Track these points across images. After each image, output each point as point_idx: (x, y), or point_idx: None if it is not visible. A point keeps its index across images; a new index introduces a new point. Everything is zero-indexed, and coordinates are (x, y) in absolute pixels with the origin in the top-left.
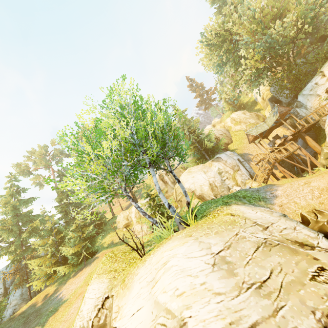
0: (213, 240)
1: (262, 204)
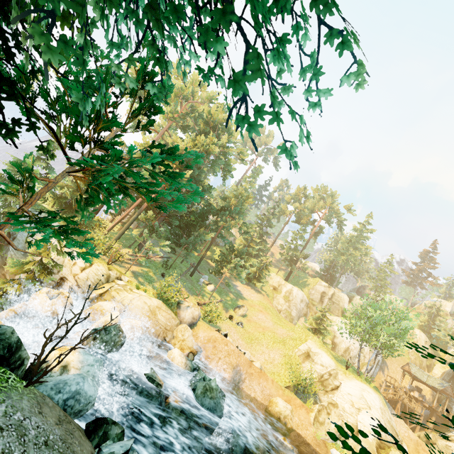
0: (380, 403)
1: None
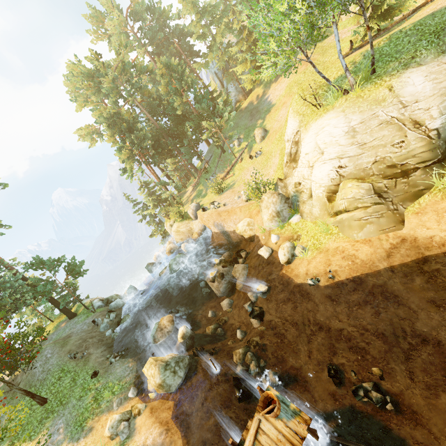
0: (355, 117)
1: None
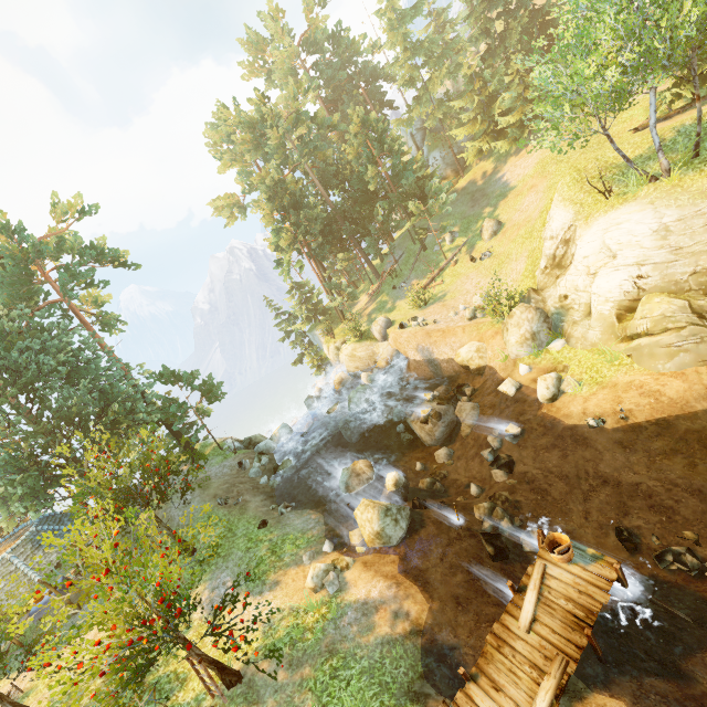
0: (670, 212)
1: None
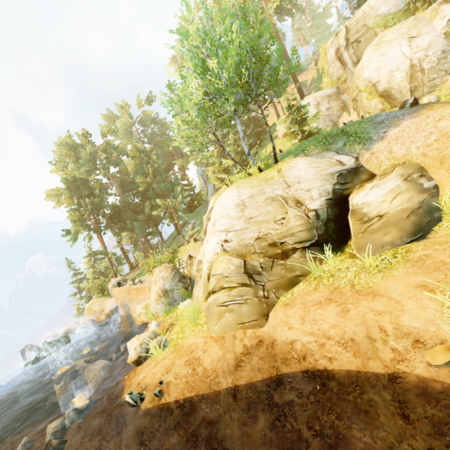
0: (246, 191)
1: (355, 149)
